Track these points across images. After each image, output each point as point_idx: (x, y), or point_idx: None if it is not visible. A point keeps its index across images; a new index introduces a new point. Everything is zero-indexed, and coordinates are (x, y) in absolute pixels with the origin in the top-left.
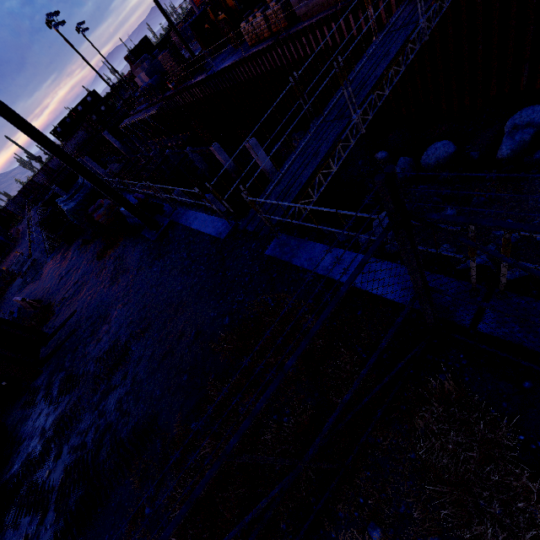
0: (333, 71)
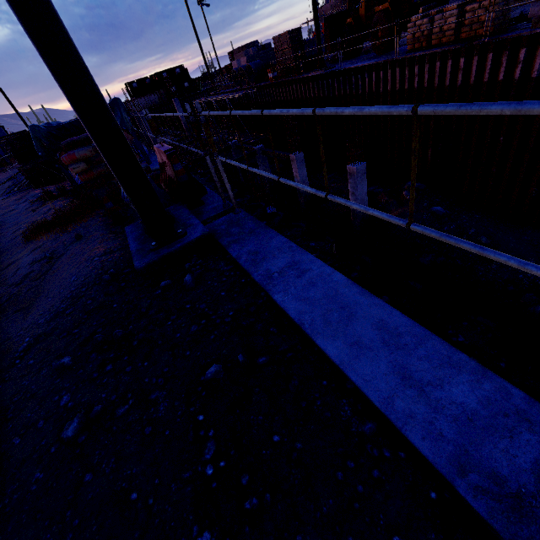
0: None
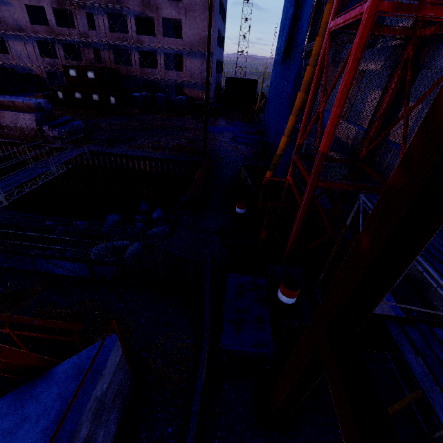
0: None
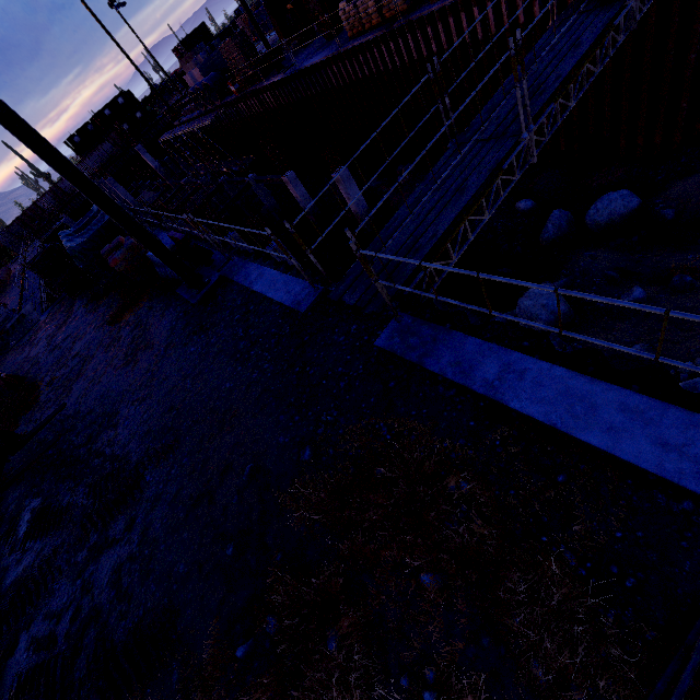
0: (507, 53)
